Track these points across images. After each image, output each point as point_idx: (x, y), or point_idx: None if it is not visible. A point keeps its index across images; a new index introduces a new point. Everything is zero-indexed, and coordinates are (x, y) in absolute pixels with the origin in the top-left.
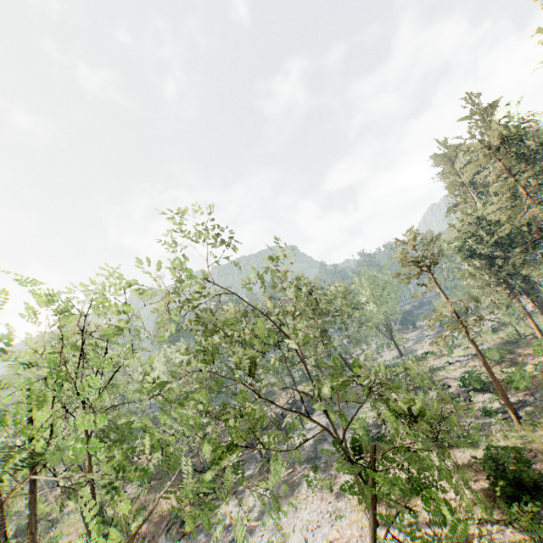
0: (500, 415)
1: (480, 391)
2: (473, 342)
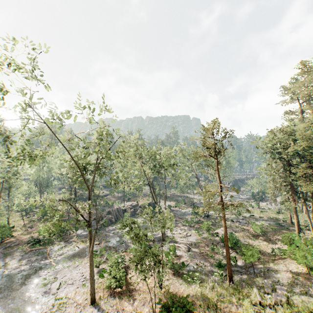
0: (222, 272)
1: (231, 248)
2: (224, 219)
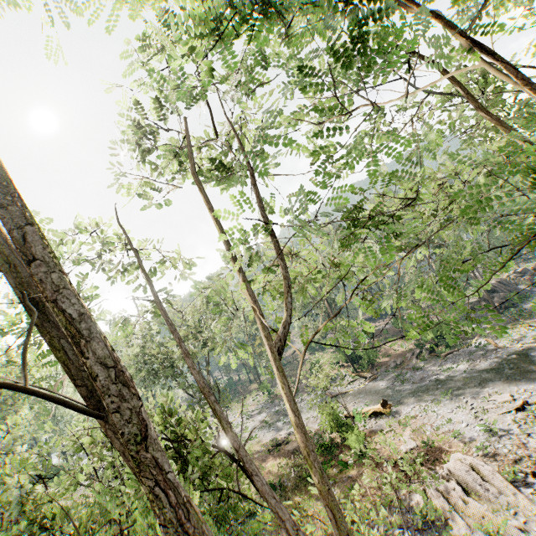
0: None
1: None
2: None
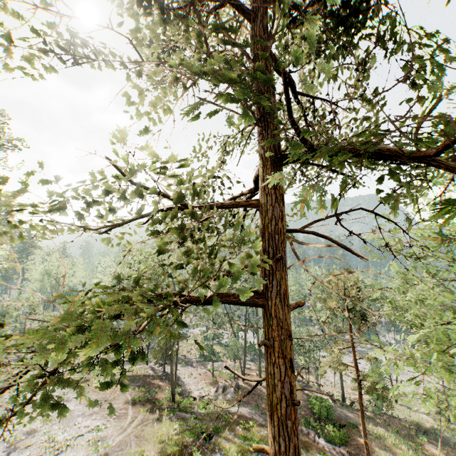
0: None
1: None
2: None
